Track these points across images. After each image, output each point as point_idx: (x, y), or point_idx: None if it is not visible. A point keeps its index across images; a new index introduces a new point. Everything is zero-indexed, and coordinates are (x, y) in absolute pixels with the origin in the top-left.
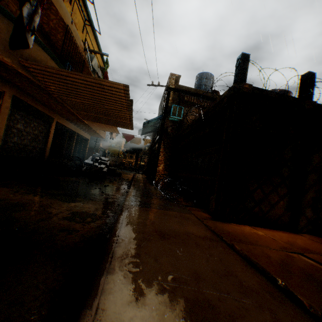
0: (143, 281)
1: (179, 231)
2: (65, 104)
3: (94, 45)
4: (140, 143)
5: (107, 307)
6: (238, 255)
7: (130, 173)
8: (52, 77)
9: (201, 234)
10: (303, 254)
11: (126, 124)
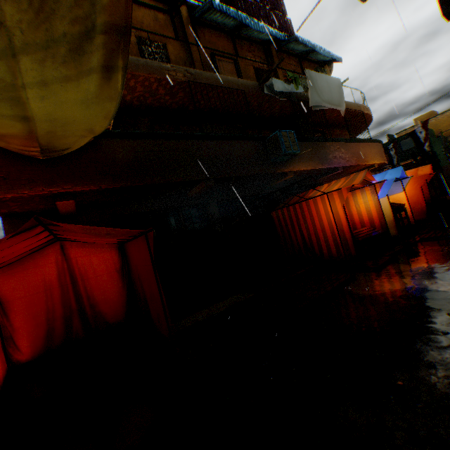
0: None
1: None
2: None
3: None
4: None
5: None
6: None
7: None
8: None
9: None
10: None
11: None
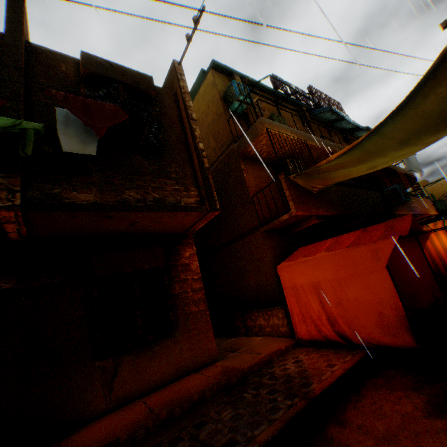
0: None
1: None
2: None
3: None
4: None
5: None
6: None
7: None
8: None
9: None
10: None
11: None
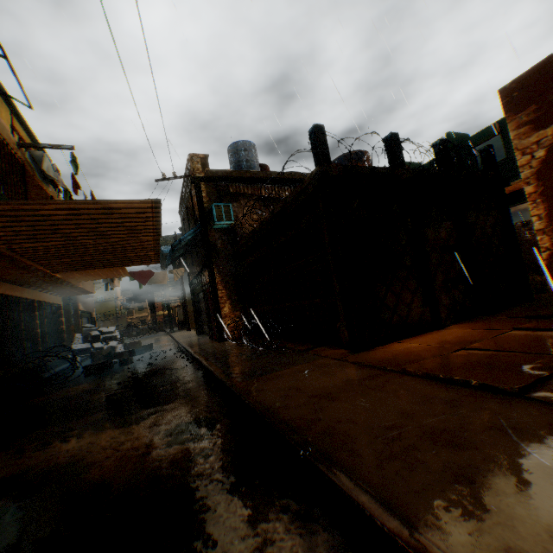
0: (368, 445)
1: (338, 384)
2: (18, 257)
3: (18, 127)
4: (167, 279)
5: (369, 479)
6: (417, 378)
7: (157, 337)
8: (2, 218)
9: (361, 375)
10: (466, 348)
11: (147, 257)
